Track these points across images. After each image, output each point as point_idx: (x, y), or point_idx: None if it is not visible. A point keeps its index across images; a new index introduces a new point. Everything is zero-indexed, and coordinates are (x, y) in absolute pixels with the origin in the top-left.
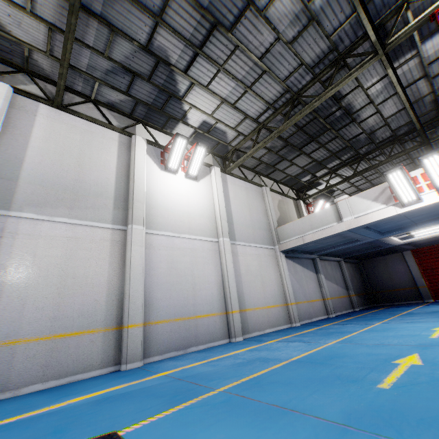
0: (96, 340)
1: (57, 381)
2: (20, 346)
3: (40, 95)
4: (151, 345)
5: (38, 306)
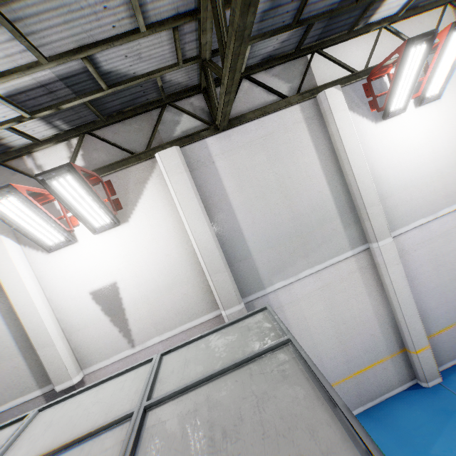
0: (387, 367)
1: (372, 402)
2: (335, 387)
3: (196, 125)
4: (439, 354)
5: (330, 357)
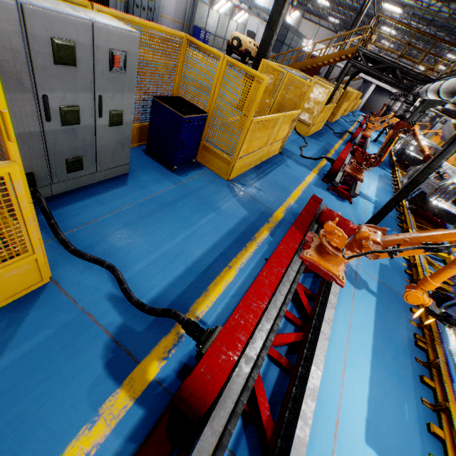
0: None
1: None
2: None
3: None
4: None
5: None
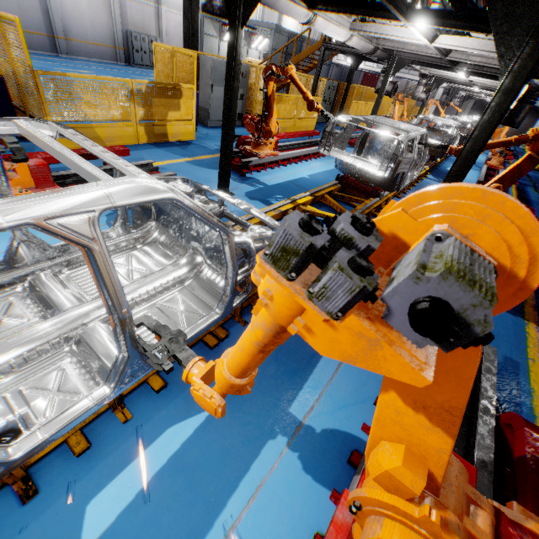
0: None
1: None
2: None
3: None
4: None
5: None
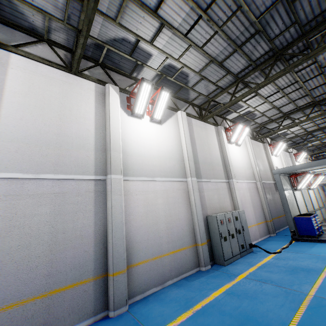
0: None
1: None
2: None
3: None
4: None
5: None
